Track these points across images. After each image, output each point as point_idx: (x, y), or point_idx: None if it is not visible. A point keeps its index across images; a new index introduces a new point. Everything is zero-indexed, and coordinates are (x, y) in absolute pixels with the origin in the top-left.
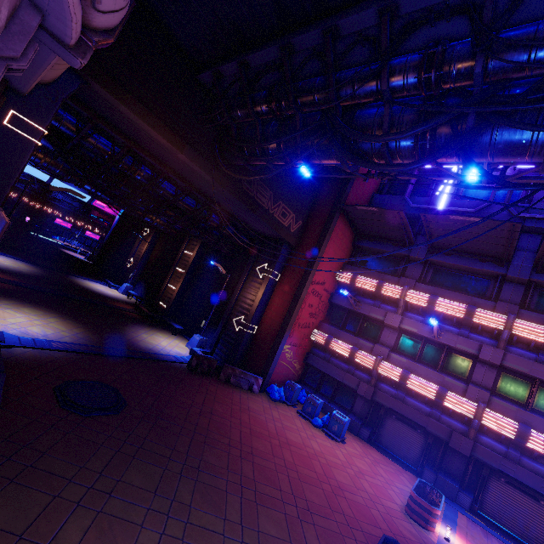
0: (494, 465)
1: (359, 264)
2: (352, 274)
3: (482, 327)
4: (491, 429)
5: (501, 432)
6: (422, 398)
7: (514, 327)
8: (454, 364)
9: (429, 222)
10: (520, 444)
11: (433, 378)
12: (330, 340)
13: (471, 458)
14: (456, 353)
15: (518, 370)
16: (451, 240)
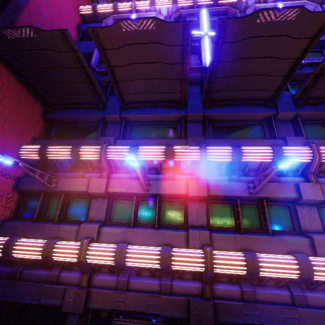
0: (239, 320)
1: (57, 139)
2: (40, 146)
3: (183, 165)
4: (222, 273)
5: (233, 273)
6: (147, 270)
7: (208, 154)
8: (169, 213)
9: (106, 51)
10: (252, 277)
11: (154, 239)
12: (10, 245)
13: (214, 322)
14: (168, 200)
15: (222, 194)
16: (137, 86)
